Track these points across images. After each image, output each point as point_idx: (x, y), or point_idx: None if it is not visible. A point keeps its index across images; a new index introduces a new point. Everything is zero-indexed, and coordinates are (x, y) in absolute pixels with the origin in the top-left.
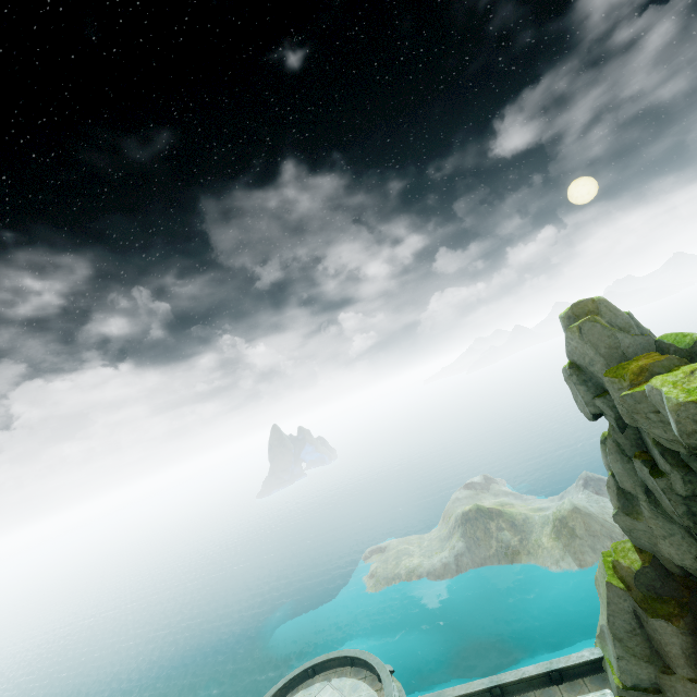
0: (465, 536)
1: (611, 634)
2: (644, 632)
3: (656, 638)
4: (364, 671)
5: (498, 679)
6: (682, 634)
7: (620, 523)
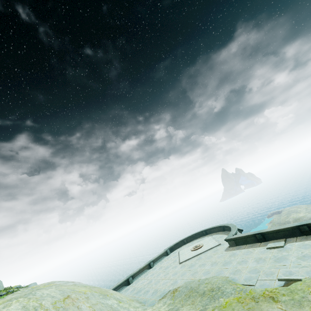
0: None
1: None
2: None
3: None
4: (228, 232)
5: (306, 221)
6: None
7: None
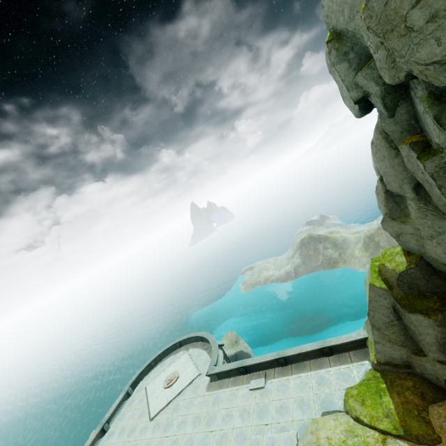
0: (301, 255)
1: (370, 325)
2: (401, 323)
3: (411, 329)
4: (207, 344)
5: (283, 353)
6: (438, 326)
7: (388, 229)
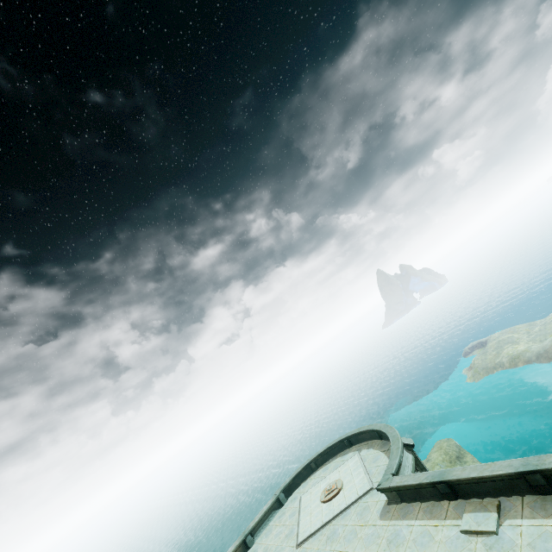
0: None
1: None
2: None
3: None
4: (388, 444)
5: (539, 461)
6: None
7: None
